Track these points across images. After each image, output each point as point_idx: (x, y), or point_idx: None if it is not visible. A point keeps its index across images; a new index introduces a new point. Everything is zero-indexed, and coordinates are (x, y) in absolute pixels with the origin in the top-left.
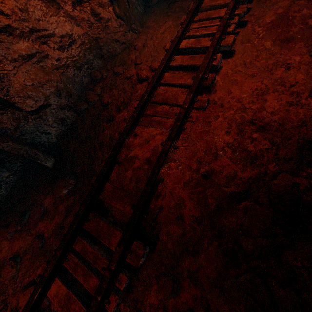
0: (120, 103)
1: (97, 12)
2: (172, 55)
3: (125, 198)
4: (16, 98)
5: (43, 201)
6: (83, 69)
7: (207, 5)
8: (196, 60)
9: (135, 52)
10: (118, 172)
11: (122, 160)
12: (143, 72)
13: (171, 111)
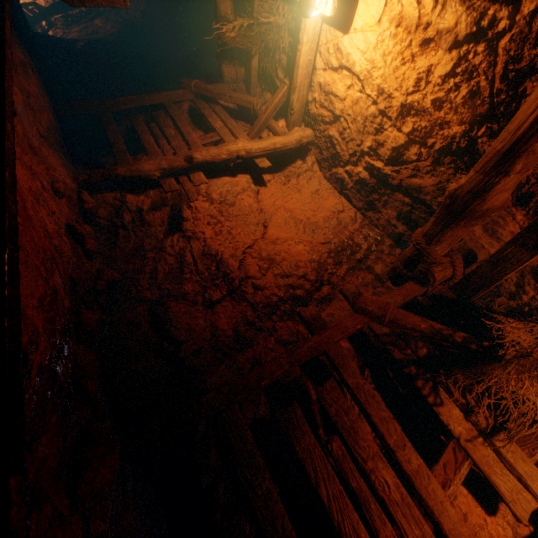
0: None
1: None
2: None
3: None
4: None
5: None
6: None
7: None
8: None
9: None
10: None
11: None
12: None
13: None
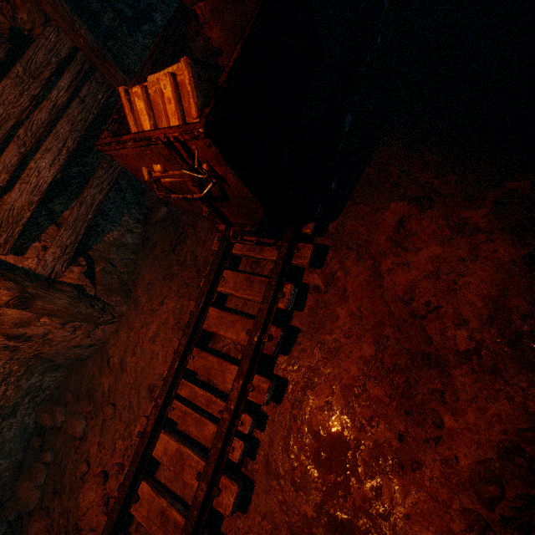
0: None
1: (18, 334)
2: (136, 480)
3: None
4: None
5: None
6: (21, 408)
7: (211, 330)
8: (169, 533)
9: (110, 372)
10: None
11: None
12: (84, 517)
13: None
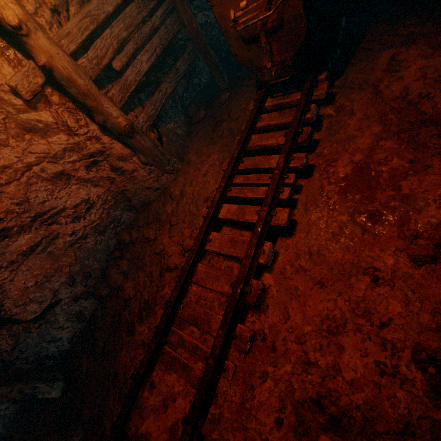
0: (144, 301)
1: (118, 167)
2: (208, 231)
3: None
4: (13, 310)
5: None
6: (108, 231)
7: (255, 145)
8: (238, 247)
9: (172, 202)
10: None
11: (132, 435)
12: (170, 259)
13: (201, 346)
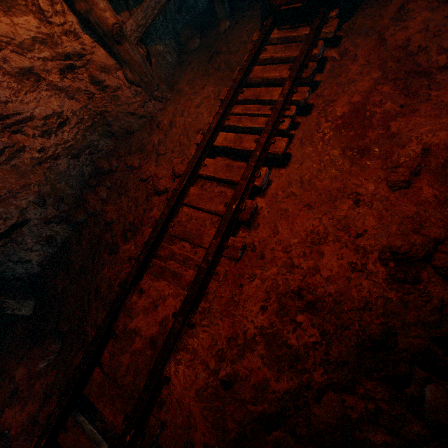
0: (129, 223)
1: (99, 80)
2: (202, 157)
3: (117, 400)
4: None
5: (14, 370)
6: (83, 156)
7: (257, 76)
8: (234, 172)
9: (159, 132)
10: (112, 353)
11: (120, 332)
12: (160, 181)
13: (192, 257)
